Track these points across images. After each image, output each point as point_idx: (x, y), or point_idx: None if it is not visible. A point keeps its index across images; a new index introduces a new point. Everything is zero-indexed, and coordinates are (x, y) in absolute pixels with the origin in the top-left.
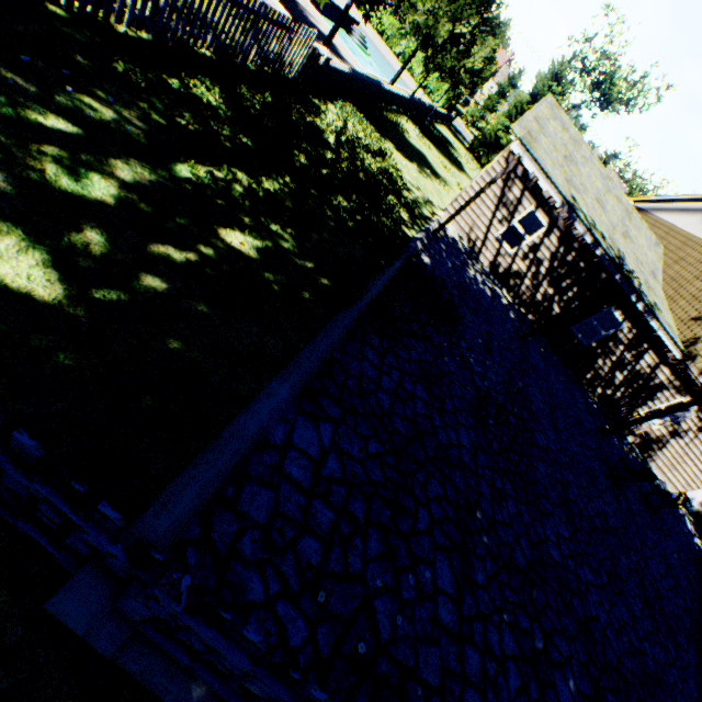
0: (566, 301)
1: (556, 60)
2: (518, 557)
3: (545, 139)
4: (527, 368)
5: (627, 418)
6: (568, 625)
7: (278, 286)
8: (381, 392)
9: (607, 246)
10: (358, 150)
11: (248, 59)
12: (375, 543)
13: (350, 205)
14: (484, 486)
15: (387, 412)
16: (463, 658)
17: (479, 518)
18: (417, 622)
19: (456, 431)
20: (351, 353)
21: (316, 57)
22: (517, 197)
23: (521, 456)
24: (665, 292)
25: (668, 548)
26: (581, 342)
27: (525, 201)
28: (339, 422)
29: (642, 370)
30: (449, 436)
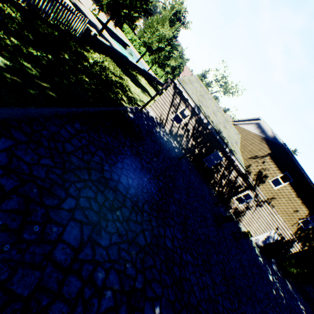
0: (200, 147)
1: (203, 70)
2: (140, 239)
3: (192, 87)
4: (178, 169)
5: (228, 200)
6: (166, 279)
7: (11, 80)
8: (68, 143)
9: (213, 125)
10: (107, 71)
11: (49, 17)
12: (14, 203)
13: (90, 81)
14: (129, 202)
15: (68, 152)
16: (64, 282)
17: (118, 215)
18: (28, 253)
19: (119, 176)
20: (54, 123)
21: (89, 30)
22: (178, 103)
23: (161, 198)
24: (240, 150)
25: (243, 258)
26: (208, 166)
27: (181, 104)
28: (22, 143)
29: (232, 178)
30: (112, 176)
